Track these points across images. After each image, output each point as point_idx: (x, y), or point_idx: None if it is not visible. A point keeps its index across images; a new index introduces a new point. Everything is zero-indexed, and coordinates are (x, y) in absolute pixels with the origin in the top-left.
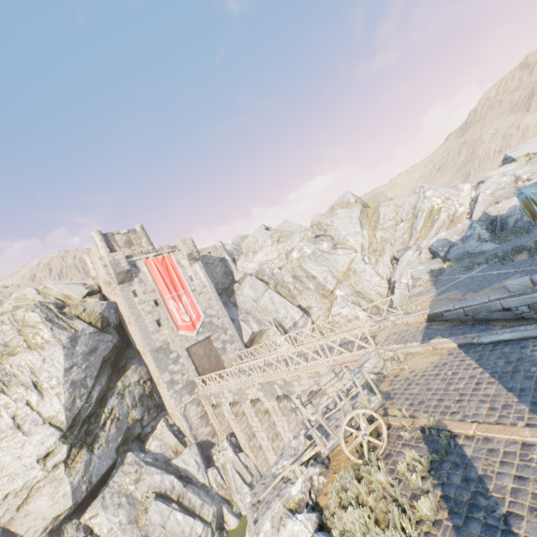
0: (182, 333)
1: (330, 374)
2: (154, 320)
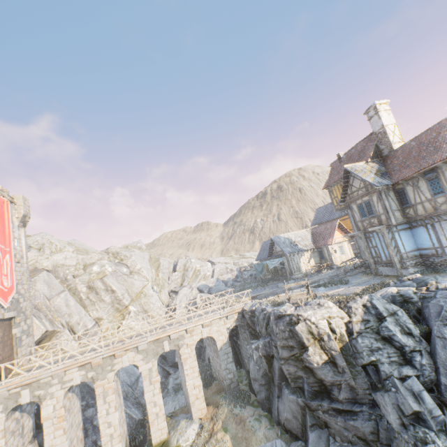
0: None
1: (219, 322)
2: None
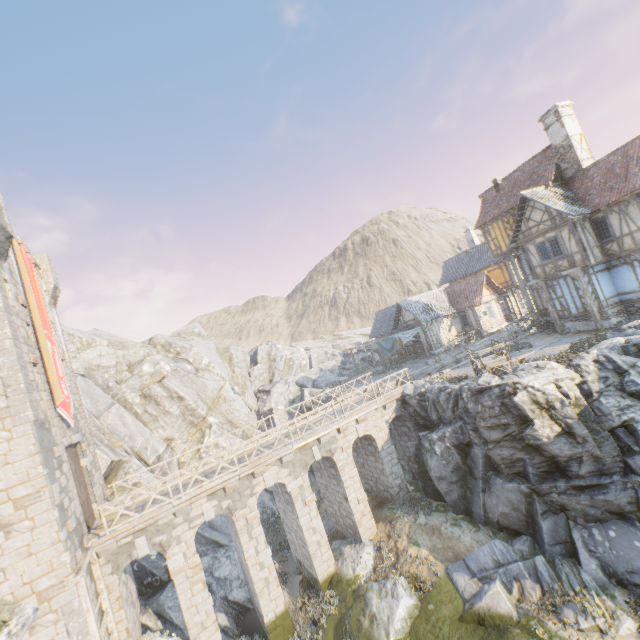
0: (62, 413)
1: (375, 414)
2: (32, 362)
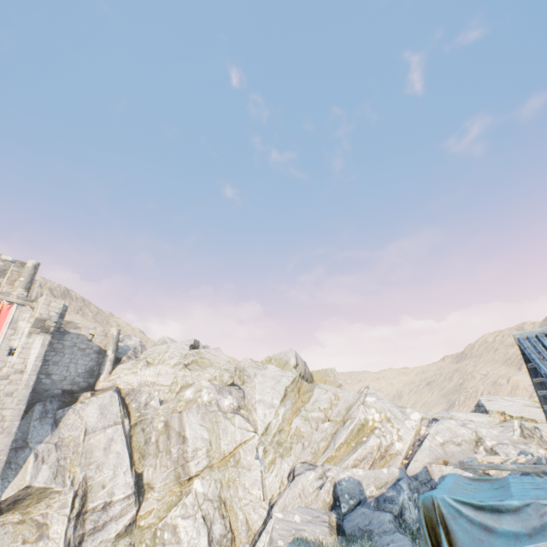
0: None
1: None
2: None
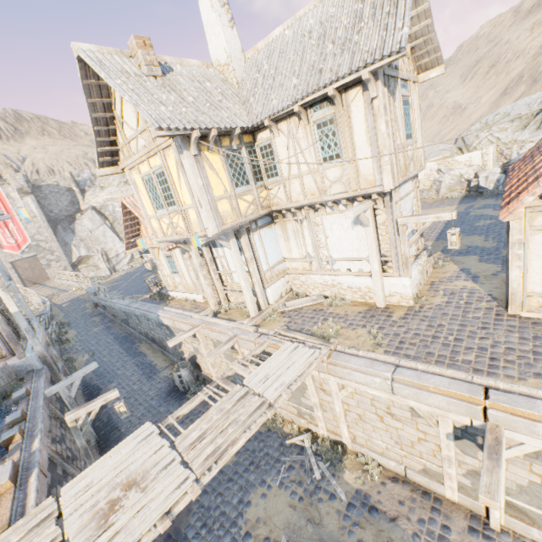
0: (7, 251)
1: None
2: None
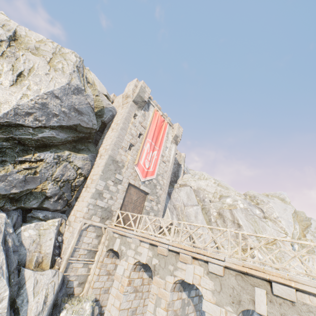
0: (136, 170)
1: None
2: (130, 142)
